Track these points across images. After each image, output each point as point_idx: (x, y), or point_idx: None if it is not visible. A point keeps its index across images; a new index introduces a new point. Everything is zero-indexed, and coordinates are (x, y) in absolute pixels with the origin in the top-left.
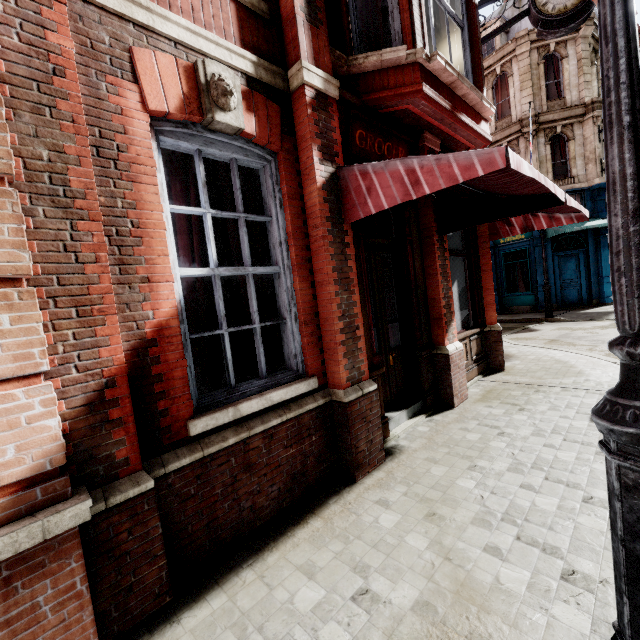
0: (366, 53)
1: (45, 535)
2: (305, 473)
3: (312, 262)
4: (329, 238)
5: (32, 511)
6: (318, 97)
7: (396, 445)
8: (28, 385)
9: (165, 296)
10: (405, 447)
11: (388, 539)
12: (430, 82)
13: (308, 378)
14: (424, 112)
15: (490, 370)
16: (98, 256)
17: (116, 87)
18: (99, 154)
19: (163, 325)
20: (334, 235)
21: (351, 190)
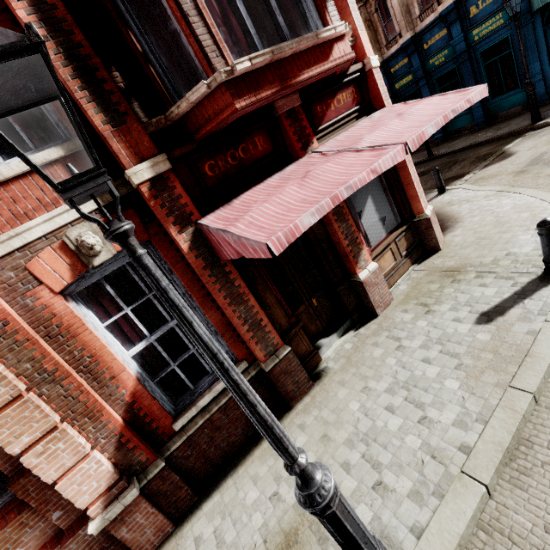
0: (176, 104)
1: (124, 505)
2: None
3: (211, 294)
4: (212, 280)
5: (116, 497)
6: (154, 183)
7: (325, 367)
8: (86, 459)
9: (127, 378)
10: (330, 369)
11: None
12: (244, 87)
13: (239, 363)
14: (257, 106)
15: (427, 253)
16: (81, 390)
17: (34, 296)
18: (51, 337)
19: (134, 392)
20: (215, 274)
21: (211, 240)
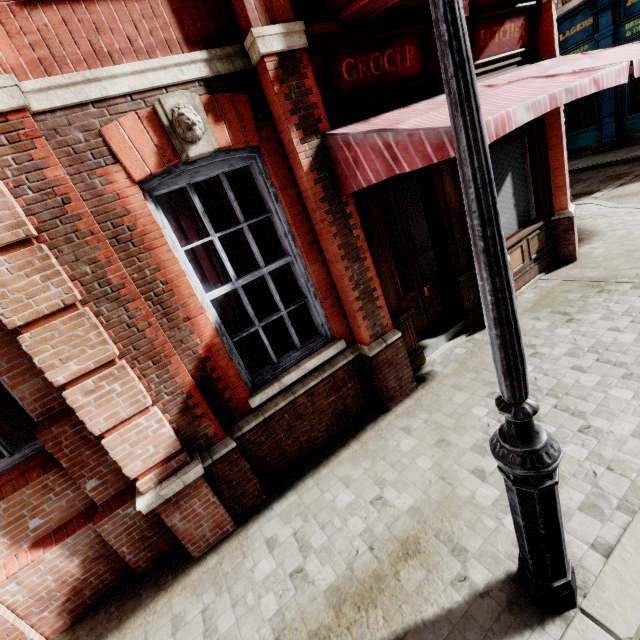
0: None
1: (184, 484)
2: (346, 410)
3: (319, 242)
4: (328, 219)
5: (174, 472)
6: (283, 62)
7: (430, 371)
8: (145, 414)
9: (204, 325)
10: (438, 373)
11: (403, 460)
12: None
13: (336, 342)
14: None
15: (558, 263)
16: (149, 322)
17: (106, 177)
18: (119, 242)
19: (210, 345)
20: (333, 213)
21: (340, 161)
